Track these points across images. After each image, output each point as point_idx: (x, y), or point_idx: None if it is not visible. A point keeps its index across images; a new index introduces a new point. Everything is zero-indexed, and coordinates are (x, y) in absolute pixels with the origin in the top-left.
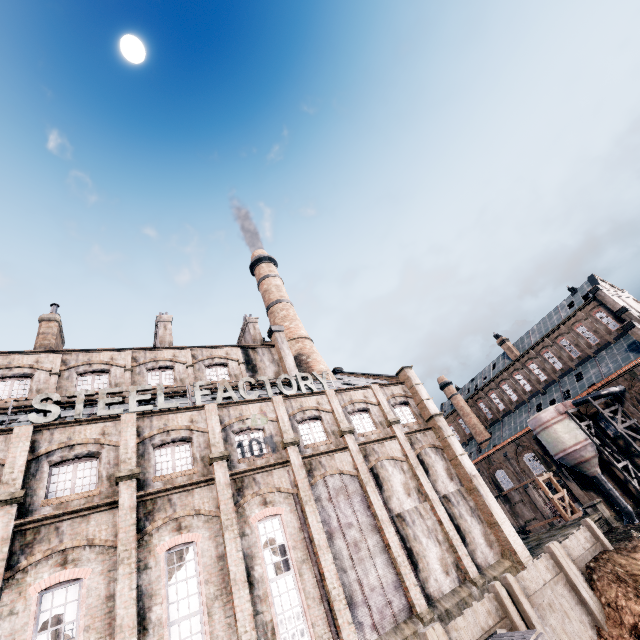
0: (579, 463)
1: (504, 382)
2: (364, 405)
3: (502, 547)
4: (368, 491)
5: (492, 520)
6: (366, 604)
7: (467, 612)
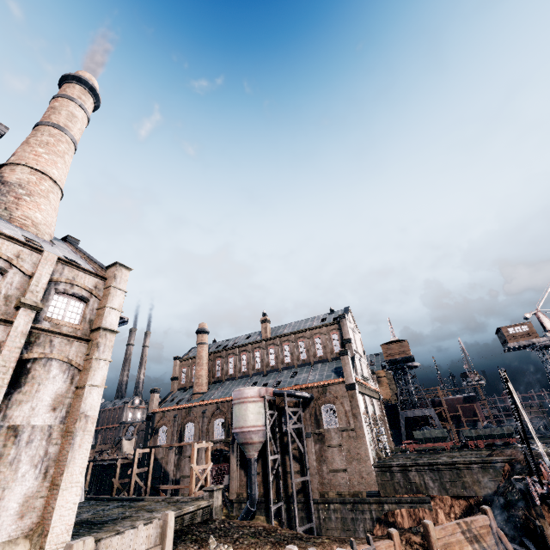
0: (246, 443)
1: (246, 353)
2: (4, 264)
3: (42, 520)
4: None
5: (58, 480)
6: None
7: None
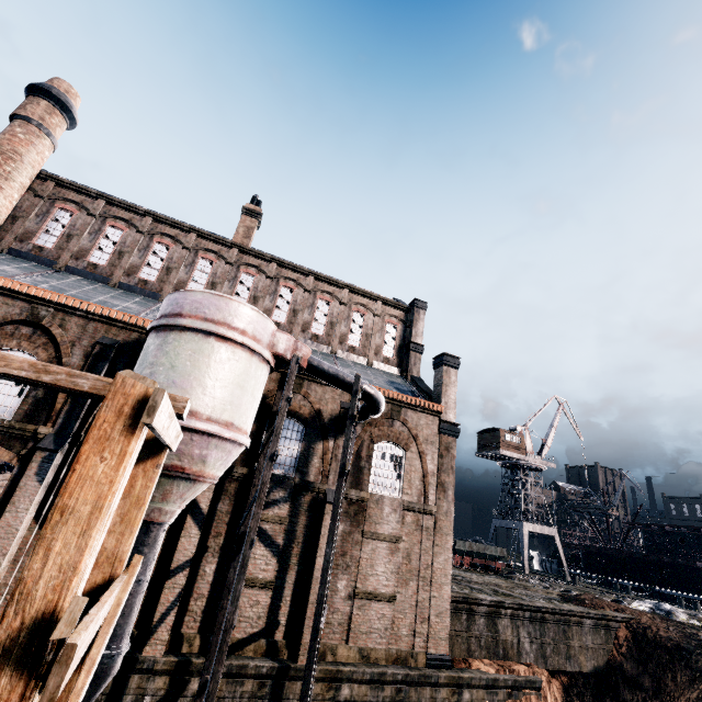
0: (175, 470)
1: (172, 243)
2: None
3: None
4: None
5: None
6: None
7: None
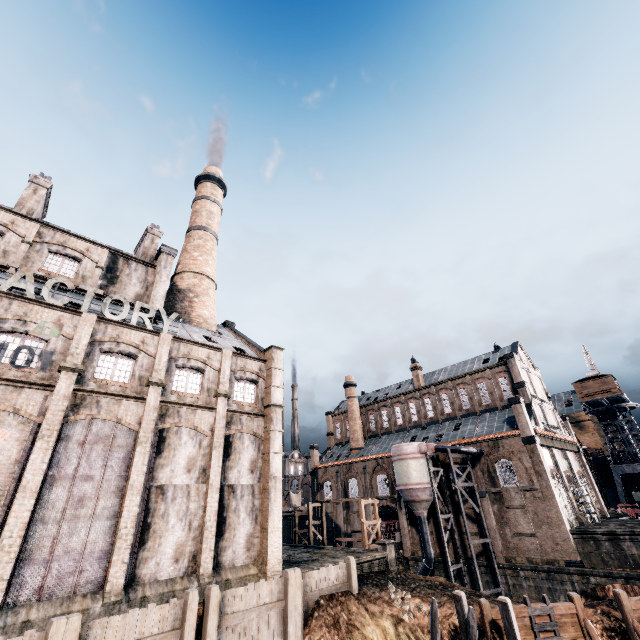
0: (412, 501)
1: (399, 404)
2: (202, 365)
3: (260, 553)
4: (137, 451)
5: (265, 525)
6: (47, 564)
7: (134, 612)
